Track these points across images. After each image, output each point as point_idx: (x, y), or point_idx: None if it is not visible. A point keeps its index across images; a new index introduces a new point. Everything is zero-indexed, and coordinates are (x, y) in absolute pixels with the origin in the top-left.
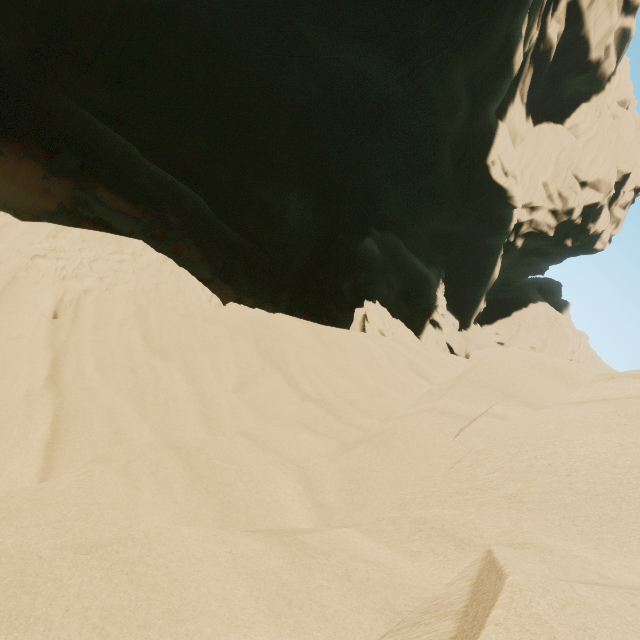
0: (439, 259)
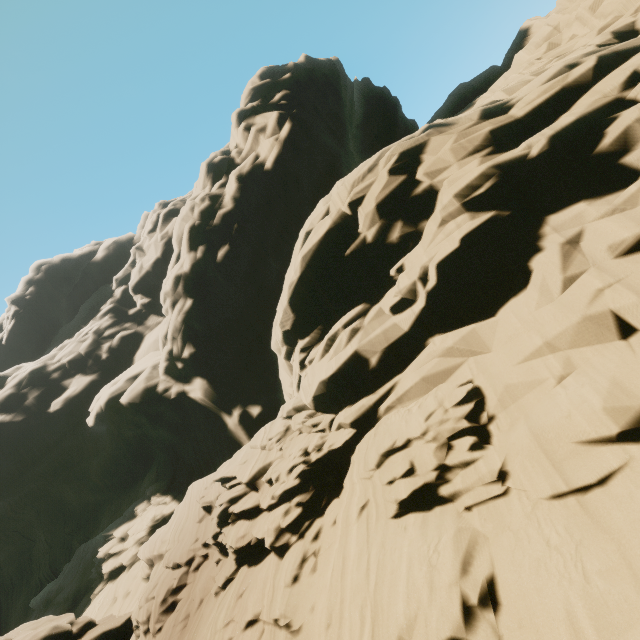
0: (148, 483)
